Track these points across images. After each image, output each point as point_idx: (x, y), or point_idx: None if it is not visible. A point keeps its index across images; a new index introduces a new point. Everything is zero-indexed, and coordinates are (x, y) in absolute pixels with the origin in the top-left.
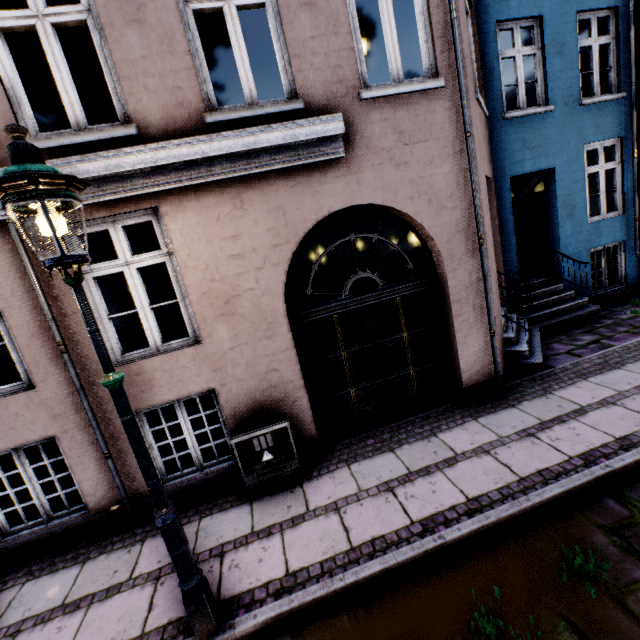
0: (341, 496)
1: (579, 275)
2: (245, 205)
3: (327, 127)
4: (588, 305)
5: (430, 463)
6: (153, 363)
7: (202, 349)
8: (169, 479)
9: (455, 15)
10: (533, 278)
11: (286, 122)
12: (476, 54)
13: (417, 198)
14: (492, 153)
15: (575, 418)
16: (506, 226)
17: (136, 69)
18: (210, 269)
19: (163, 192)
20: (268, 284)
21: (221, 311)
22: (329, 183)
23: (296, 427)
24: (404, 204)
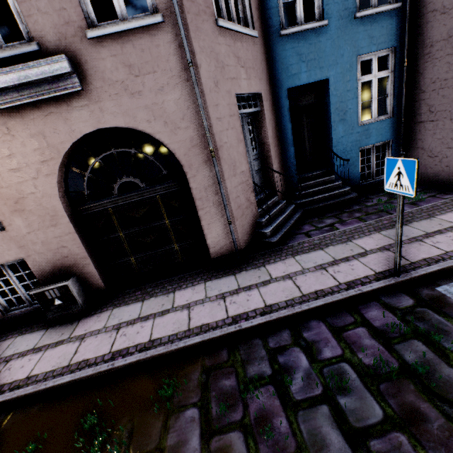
0: (92, 330)
1: (349, 169)
2: (12, 131)
3: (53, 67)
4: (351, 193)
5: (153, 312)
6: None
7: (7, 233)
8: (11, 310)
9: None
10: (315, 170)
11: (17, 65)
12: None
13: (154, 121)
14: (271, 68)
15: (258, 287)
16: (285, 130)
17: None
18: None
19: None
20: (45, 189)
21: (14, 208)
22: (76, 111)
23: (88, 282)
24: (143, 126)
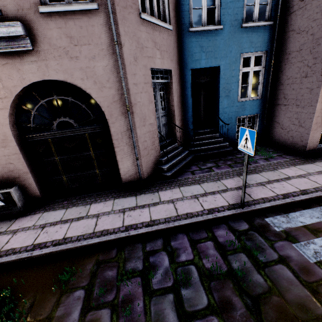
0: (24, 226)
1: (229, 130)
2: None
3: (10, 30)
4: (228, 147)
5: (72, 218)
6: None
7: None
8: None
9: None
10: (206, 128)
11: None
12: None
13: (86, 79)
14: (180, 53)
15: (150, 207)
16: (187, 98)
17: None
18: None
19: None
20: None
21: None
22: (27, 65)
23: (28, 191)
24: (78, 82)
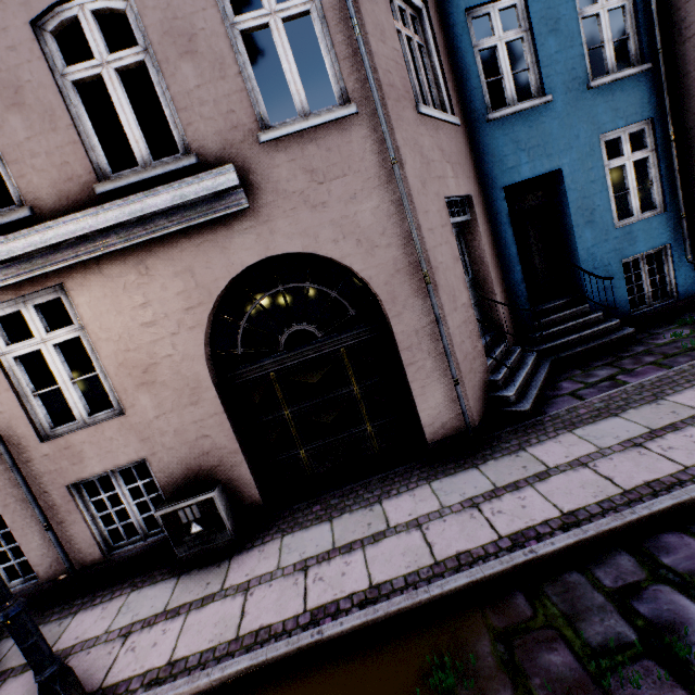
0: (258, 574)
1: (610, 292)
2: (150, 271)
3: (218, 181)
4: (621, 328)
5: (358, 538)
6: (80, 436)
7: (127, 420)
8: (115, 548)
9: (358, 31)
10: (553, 299)
11: (173, 183)
12: (438, 54)
13: (342, 240)
14: (477, 162)
15: (532, 484)
16: (505, 244)
17: (23, 151)
18: (124, 339)
19: (66, 268)
20: (186, 349)
21: (141, 380)
22: (238, 237)
23: (237, 494)
24: (328, 248)
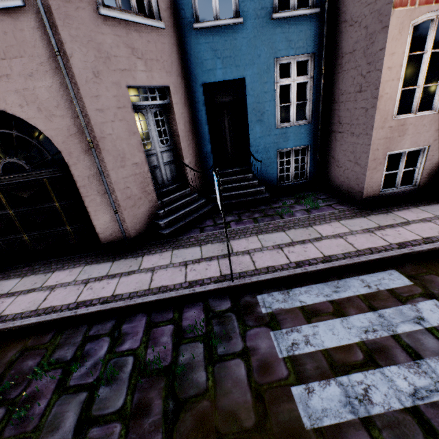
0: None
1: (267, 169)
2: None
3: None
4: (265, 193)
5: (22, 289)
6: None
7: None
8: None
9: None
10: (237, 167)
11: None
12: None
13: (27, 106)
14: (185, 61)
15: (121, 276)
16: (201, 125)
17: None
18: None
19: None
20: None
21: None
22: None
23: None
24: (16, 110)
